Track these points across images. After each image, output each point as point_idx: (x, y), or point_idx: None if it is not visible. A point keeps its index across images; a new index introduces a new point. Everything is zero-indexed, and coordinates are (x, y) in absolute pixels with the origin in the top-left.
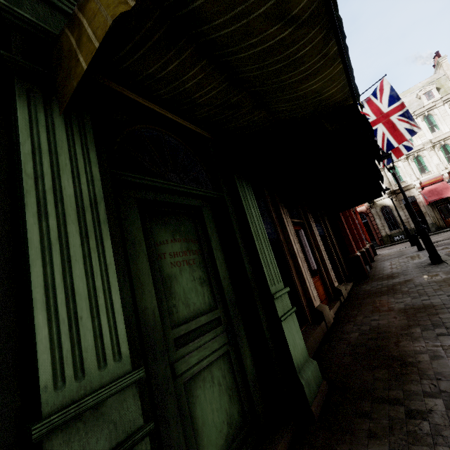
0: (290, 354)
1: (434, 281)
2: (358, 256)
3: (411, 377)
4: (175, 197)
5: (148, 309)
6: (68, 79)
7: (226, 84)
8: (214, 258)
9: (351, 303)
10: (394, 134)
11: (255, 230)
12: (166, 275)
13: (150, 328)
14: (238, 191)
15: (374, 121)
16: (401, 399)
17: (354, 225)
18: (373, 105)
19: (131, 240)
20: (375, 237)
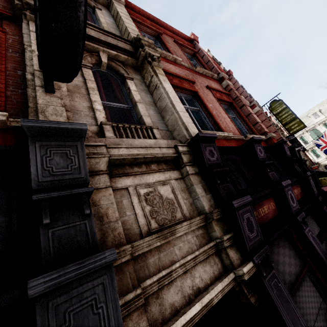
0: None
1: None
2: None
3: None
4: None
5: None
6: (325, 184)
7: None
8: None
9: None
10: None
11: None
12: None
13: None
14: None
15: (325, 146)
16: None
17: None
18: (323, 140)
19: None
20: None
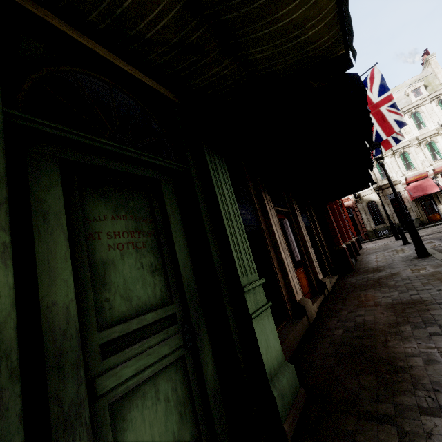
0: (261, 358)
1: (422, 275)
2: (343, 249)
3: (403, 387)
4: (122, 164)
5: (58, 304)
6: None
7: (179, 6)
8: (172, 242)
9: (335, 297)
10: (384, 125)
11: (226, 211)
12: (98, 261)
13: (58, 332)
14: (207, 165)
15: None
16: (392, 415)
17: (341, 218)
18: None
19: (42, 210)
20: (361, 231)
